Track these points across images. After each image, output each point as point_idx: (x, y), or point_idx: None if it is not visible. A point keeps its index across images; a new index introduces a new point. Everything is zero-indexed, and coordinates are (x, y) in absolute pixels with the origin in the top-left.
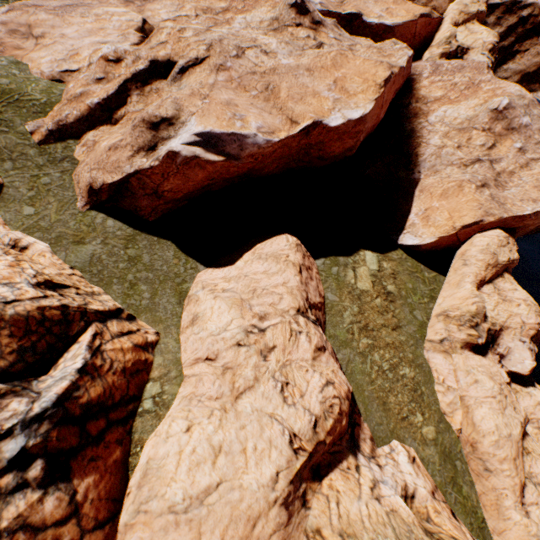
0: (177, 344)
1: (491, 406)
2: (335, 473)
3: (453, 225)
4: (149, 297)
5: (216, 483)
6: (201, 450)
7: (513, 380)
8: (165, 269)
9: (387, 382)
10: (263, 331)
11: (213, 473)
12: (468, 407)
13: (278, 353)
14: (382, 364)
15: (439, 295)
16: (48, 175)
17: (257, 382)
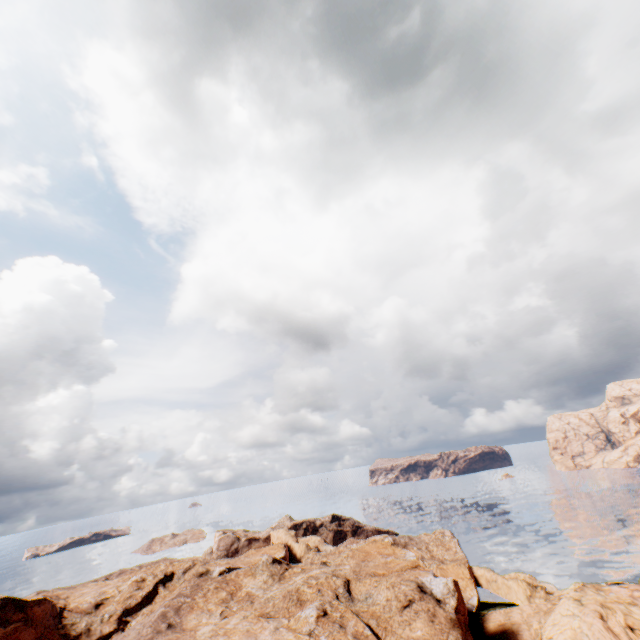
0: None
1: None
2: None
3: (468, 577)
4: None
5: None
6: None
7: None
8: None
9: None
10: None
11: None
12: None
13: None
14: None
15: (514, 602)
16: None
17: None
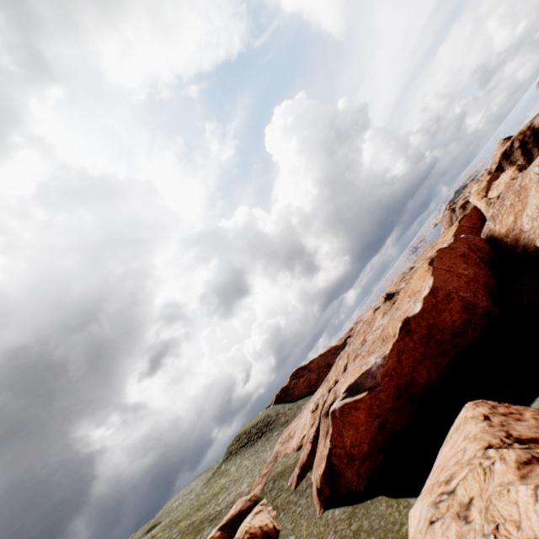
0: None
1: None
2: None
3: None
4: None
5: None
6: None
7: None
8: (382, 523)
9: None
10: (452, 491)
11: None
12: None
13: (476, 503)
14: None
15: None
16: (300, 505)
17: None
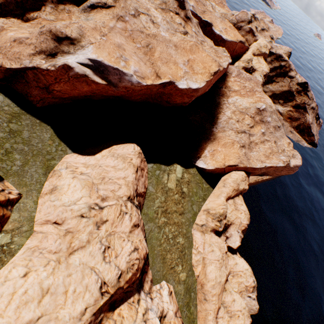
0: (35, 205)
1: (216, 265)
2: (124, 305)
3: (224, 163)
4: (20, 165)
5: (37, 317)
6: (32, 291)
7: (229, 250)
8: (40, 146)
9: (169, 246)
10: (102, 208)
11: (36, 310)
12: (205, 264)
13: (108, 225)
14: (169, 235)
15: (207, 199)
16: None
17: (88, 244)
